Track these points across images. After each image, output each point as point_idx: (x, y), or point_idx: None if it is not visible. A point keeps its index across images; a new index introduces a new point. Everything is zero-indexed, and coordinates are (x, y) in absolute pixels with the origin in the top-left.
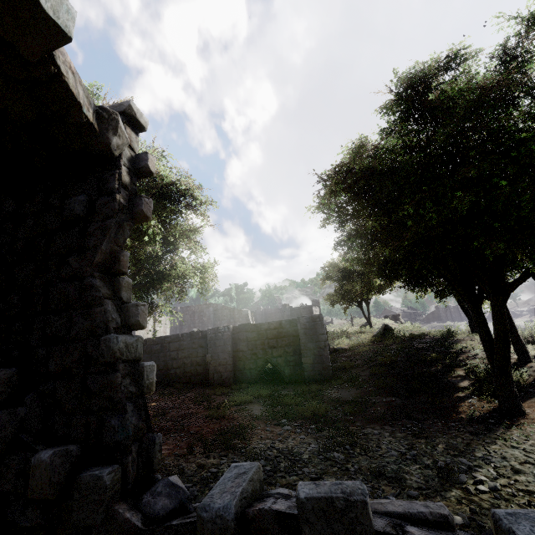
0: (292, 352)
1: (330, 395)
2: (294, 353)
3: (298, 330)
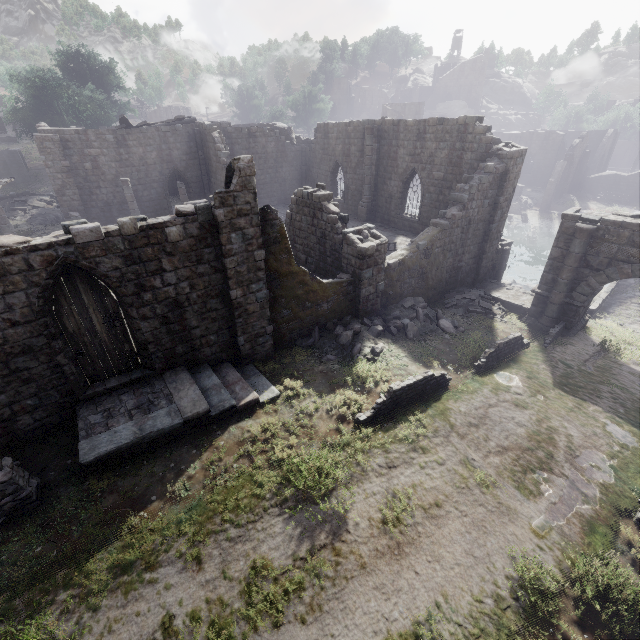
0: (4, 169)
1: (31, 187)
2: (6, 169)
3: (5, 158)
